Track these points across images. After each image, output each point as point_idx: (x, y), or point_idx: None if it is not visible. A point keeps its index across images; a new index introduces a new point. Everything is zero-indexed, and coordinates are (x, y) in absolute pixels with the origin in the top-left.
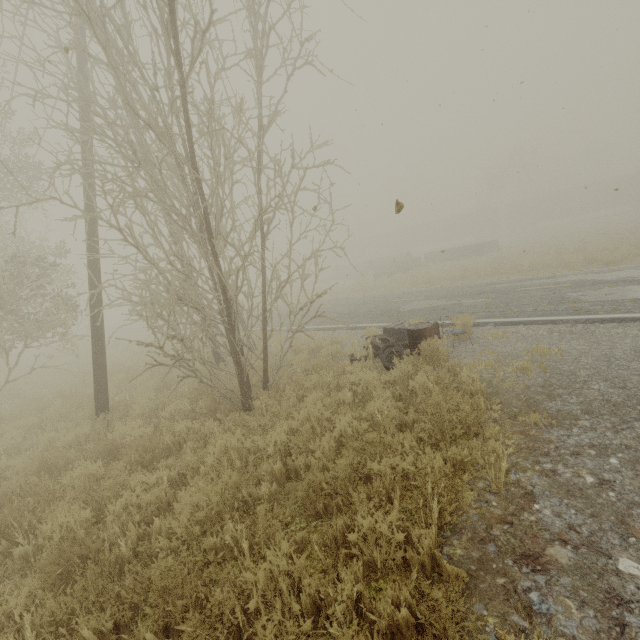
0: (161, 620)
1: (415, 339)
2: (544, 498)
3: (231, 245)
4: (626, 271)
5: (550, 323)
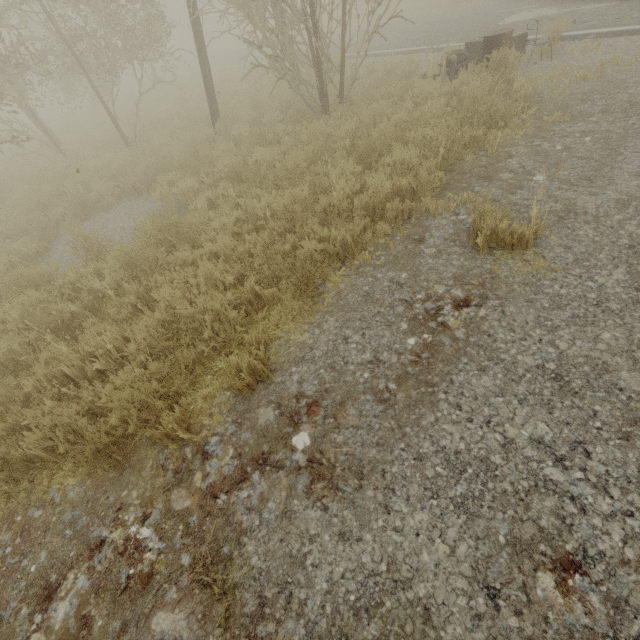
0: (289, 193)
1: (489, 49)
2: (518, 157)
3: None
4: None
5: None
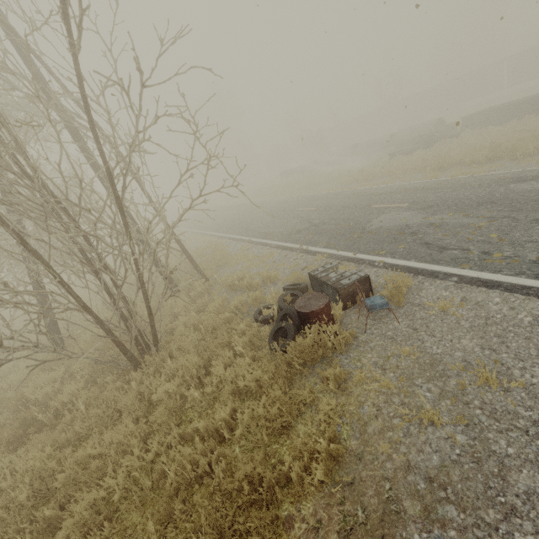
0: None
1: (301, 321)
2: None
3: (86, 209)
4: None
5: None
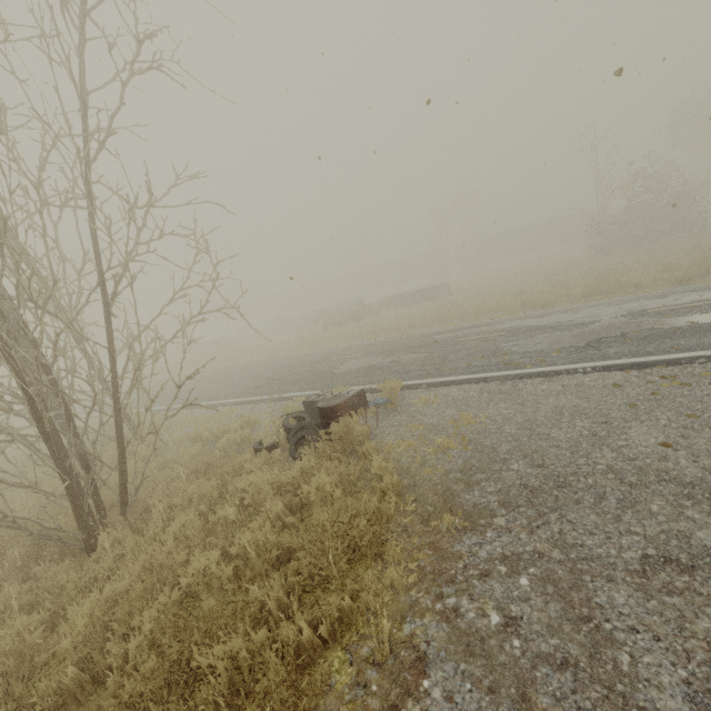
0: None
1: (327, 419)
2: (438, 665)
3: (53, 315)
4: (556, 315)
5: (481, 381)
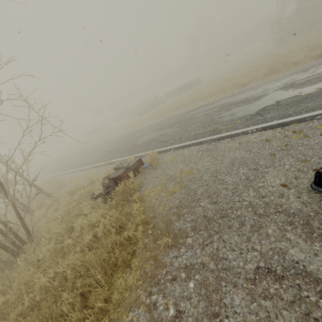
0: None
1: (115, 183)
2: None
3: None
4: (246, 92)
5: (199, 144)
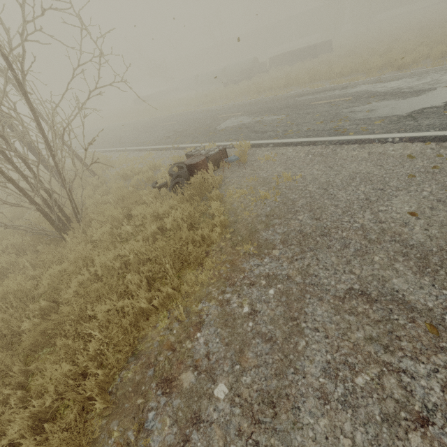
0: None
1: (190, 172)
2: (207, 327)
3: None
4: (402, 80)
5: (312, 144)
